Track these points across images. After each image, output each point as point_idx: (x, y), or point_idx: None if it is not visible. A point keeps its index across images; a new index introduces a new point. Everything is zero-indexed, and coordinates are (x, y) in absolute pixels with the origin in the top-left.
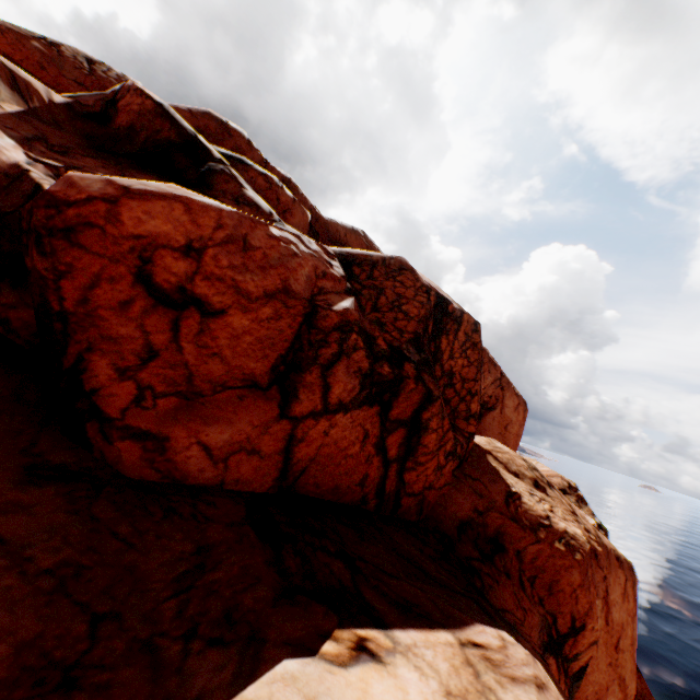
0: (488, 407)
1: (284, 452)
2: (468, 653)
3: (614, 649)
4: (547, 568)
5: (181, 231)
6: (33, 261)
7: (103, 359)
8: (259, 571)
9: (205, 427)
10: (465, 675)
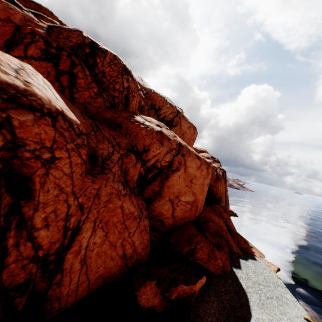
0: (173, 125)
1: None
2: None
3: (189, 182)
4: (135, 131)
5: None
6: None
7: None
8: None
9: None
10: None
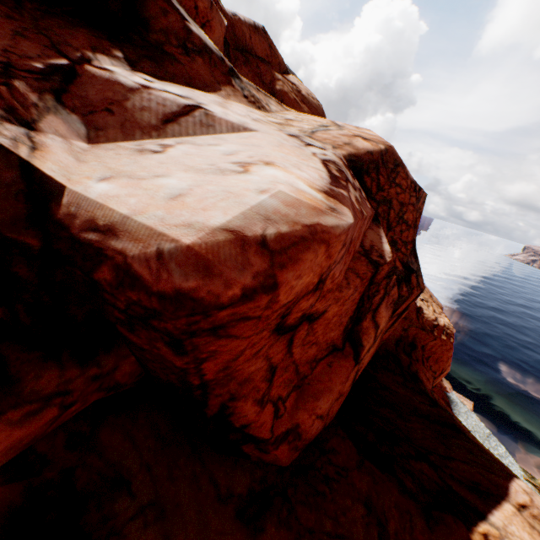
0: None
1: (352, 382)
2: (525, 517)
3: None
4: (437, 351)
5: (316, 272)
6: (152, 348)
7: (247, 402)
8: (404, 504)
9: (316, 402)
10: (537, 538)
